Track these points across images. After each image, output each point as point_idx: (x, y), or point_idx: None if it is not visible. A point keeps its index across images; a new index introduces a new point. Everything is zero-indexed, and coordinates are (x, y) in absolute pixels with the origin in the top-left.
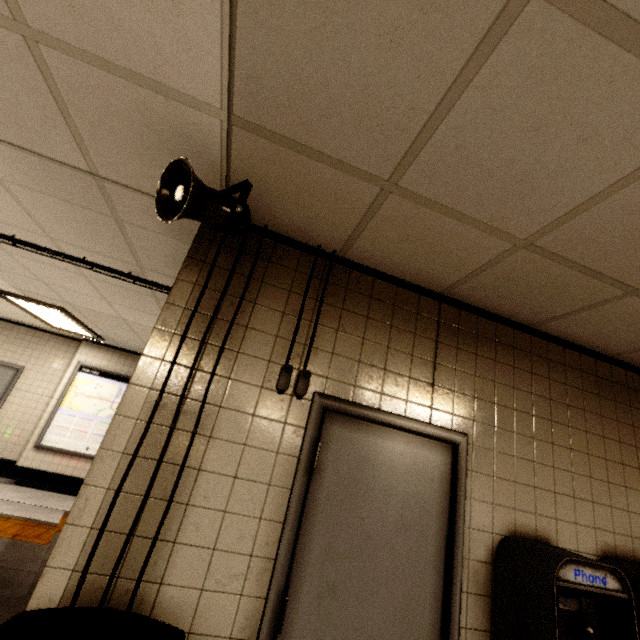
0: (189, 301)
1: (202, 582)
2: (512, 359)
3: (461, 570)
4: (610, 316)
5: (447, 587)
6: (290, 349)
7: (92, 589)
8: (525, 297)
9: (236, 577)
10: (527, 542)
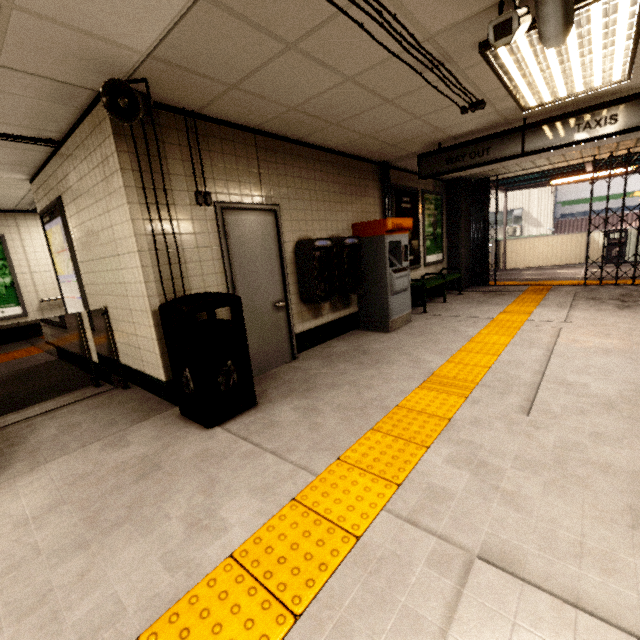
0: (132, 165)
1: (203, 286)
2: (291, 162)
3: (285, 257)
4: (328, 133)
5: (282, 263)
6: (196, 182)
7: (168, 299)
8: (294, 128)
9: (214, 281)
10: (305, 240)
